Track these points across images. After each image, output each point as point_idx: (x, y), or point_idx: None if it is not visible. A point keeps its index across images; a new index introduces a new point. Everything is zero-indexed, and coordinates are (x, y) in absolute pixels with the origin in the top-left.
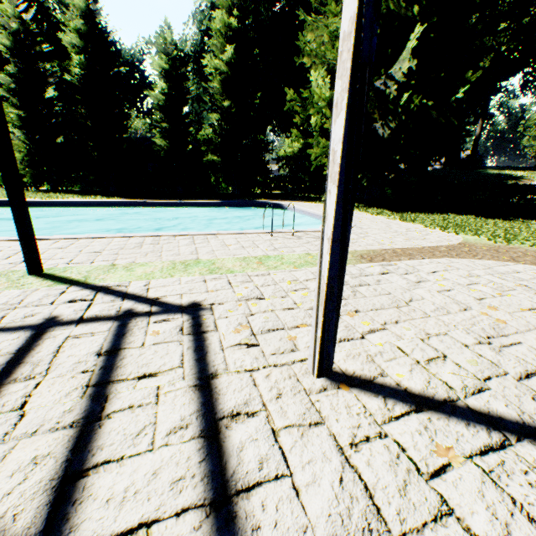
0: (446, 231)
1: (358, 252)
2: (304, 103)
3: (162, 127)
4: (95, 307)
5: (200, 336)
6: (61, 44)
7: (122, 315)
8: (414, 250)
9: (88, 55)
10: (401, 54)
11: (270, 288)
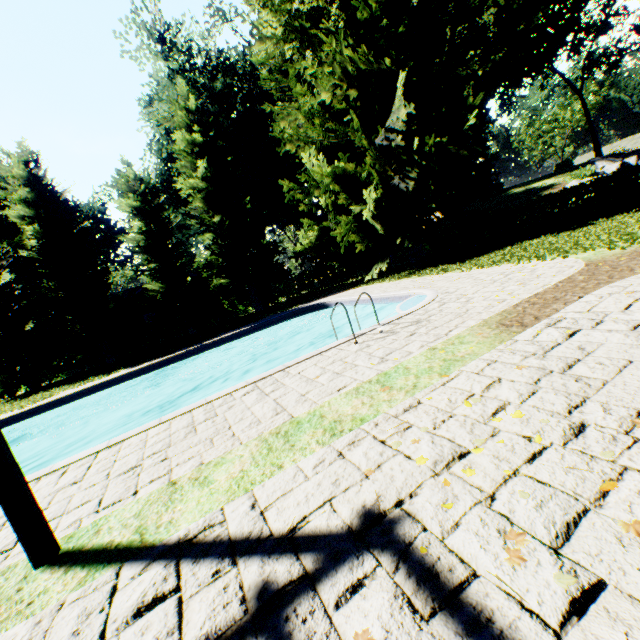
0: (550, 259)
1: (489, 321)
2: (303, 188)
3: (151, 269)
4: (192, 611)
5: (461, 607)
6: (7, 224)
7: (259, 610)
8: (552, 292)
9: (42, 222)
10: (389, 107)
11: (451, 426)
